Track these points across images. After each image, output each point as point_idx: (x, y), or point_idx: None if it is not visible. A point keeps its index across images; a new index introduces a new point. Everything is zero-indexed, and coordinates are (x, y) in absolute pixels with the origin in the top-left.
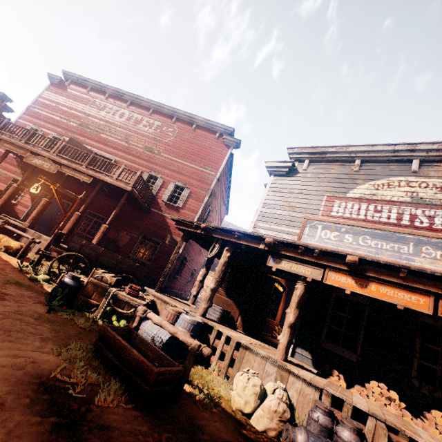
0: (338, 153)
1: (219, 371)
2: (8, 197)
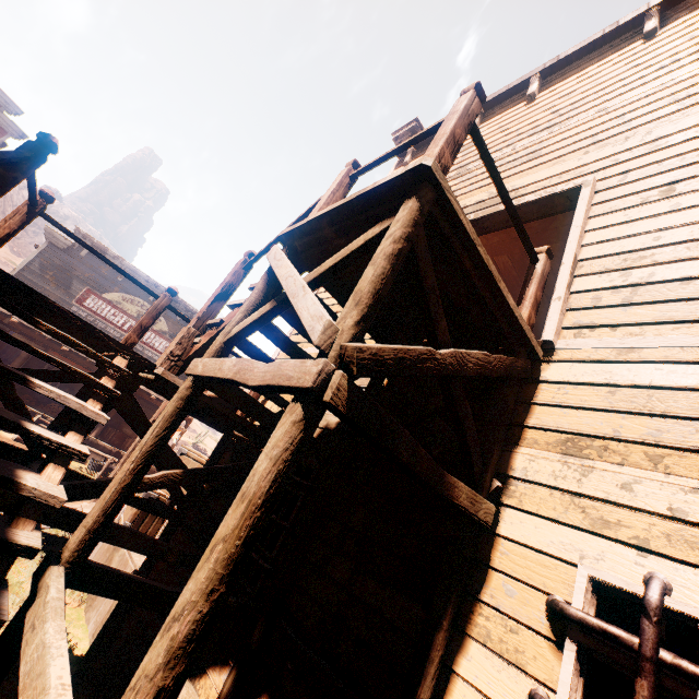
0: (115, 260)
1: None
2: None
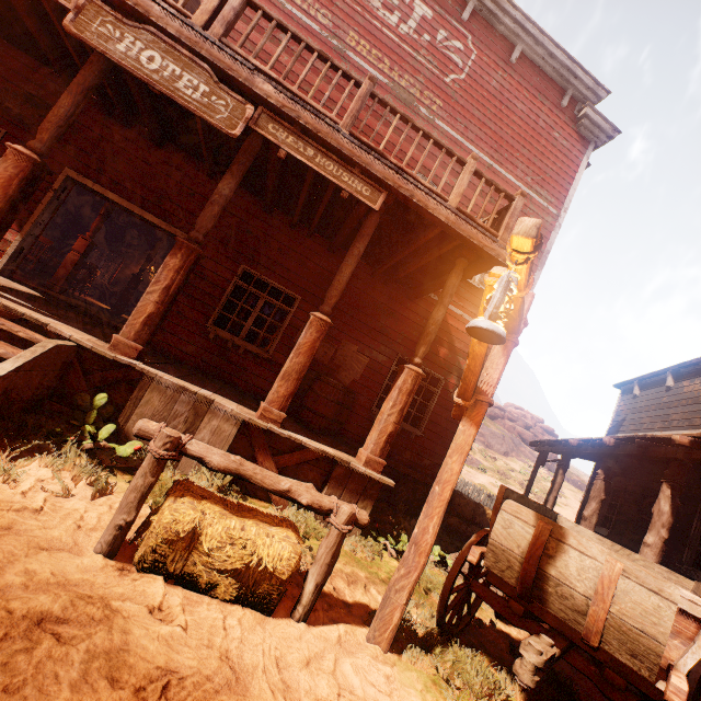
0: None
1: None
2: (2, 204)
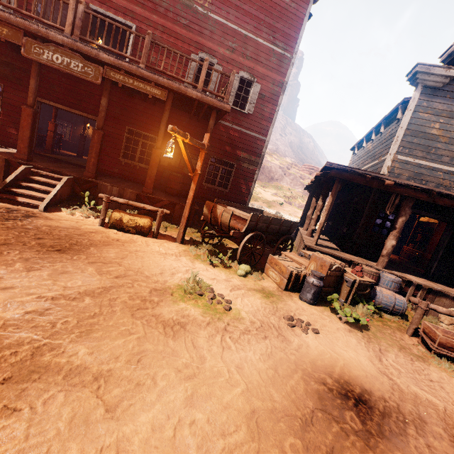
0: None
1: (413, 308)
2: (29, 131)
